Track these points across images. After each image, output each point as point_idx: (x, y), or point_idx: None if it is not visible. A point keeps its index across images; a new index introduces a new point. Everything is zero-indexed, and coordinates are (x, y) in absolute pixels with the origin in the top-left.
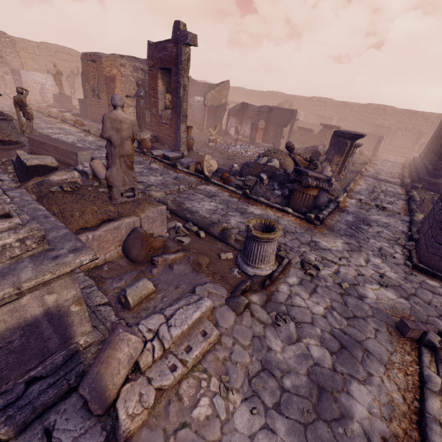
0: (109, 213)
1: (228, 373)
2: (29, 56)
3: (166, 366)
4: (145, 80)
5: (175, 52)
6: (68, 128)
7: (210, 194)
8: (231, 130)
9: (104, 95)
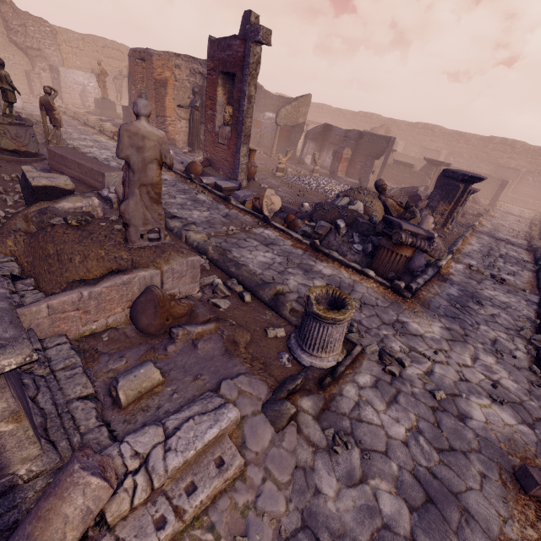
0: (120, 261)
1: (249, 532)
2: (71, 50)
3: (151, 518)
4: (203, 87)
5: (241, 52)
6: (104, 141)
7: (267, 241)
8: (307, 157)
9: (152, 103)
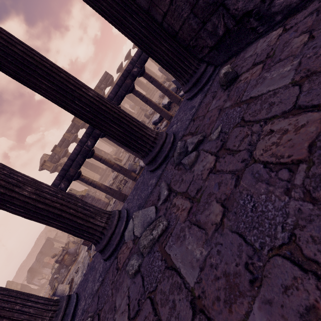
0: None
1: None
2: None
3: None
4: None
5: None
6: None
7: None
8: (42, 281)
9: None
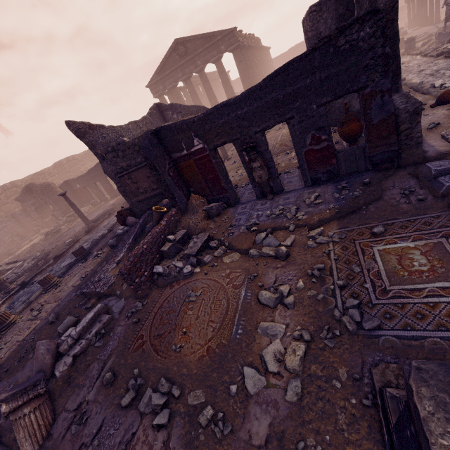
0: None
1: None
2: None
3: None
4: None
5: None
6: None
7: None
8: None
9: None
